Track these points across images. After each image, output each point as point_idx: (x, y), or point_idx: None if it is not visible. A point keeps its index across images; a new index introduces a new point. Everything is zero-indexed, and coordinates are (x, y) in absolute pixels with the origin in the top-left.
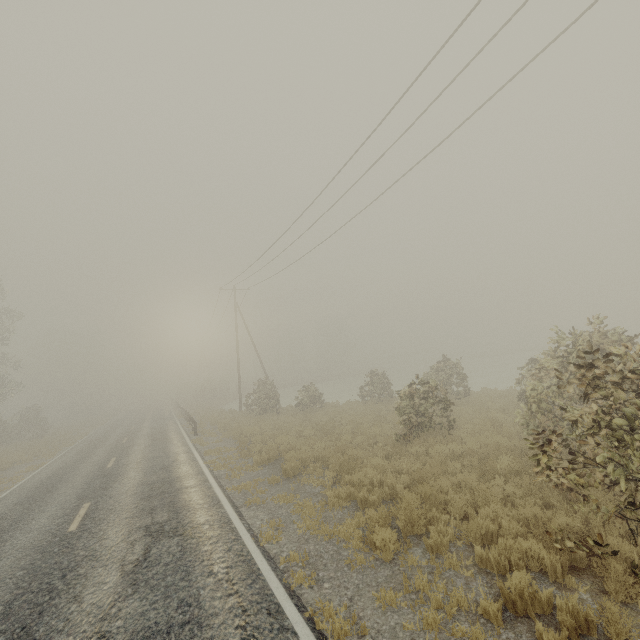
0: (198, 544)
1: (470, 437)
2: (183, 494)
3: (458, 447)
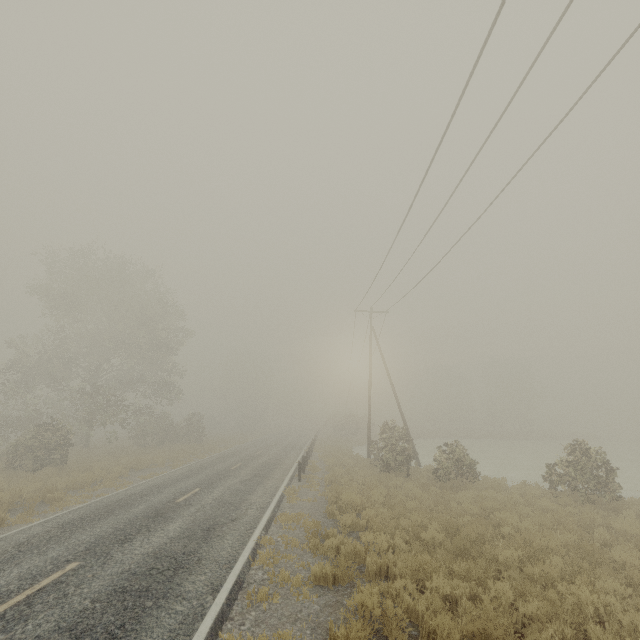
0: None
1: None
2: (155, 612)
3: None
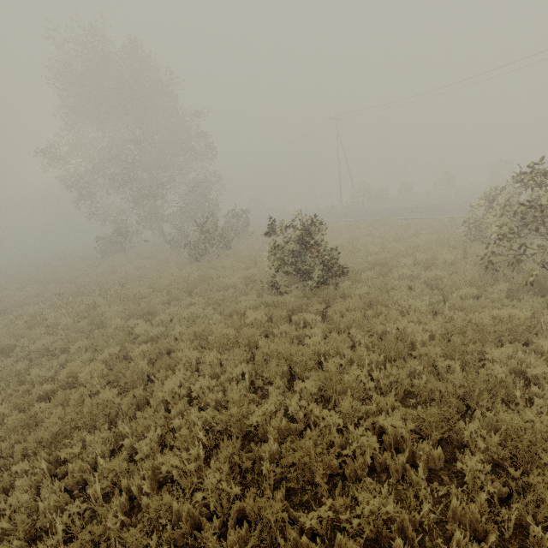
0: None
1: None
2: None
3: None
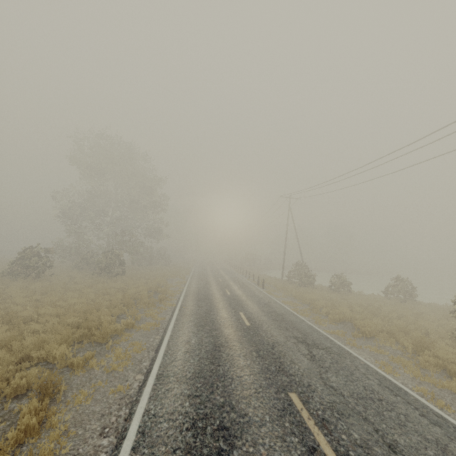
0: (341, 358)
1: None
2: (297, 325)
3: None
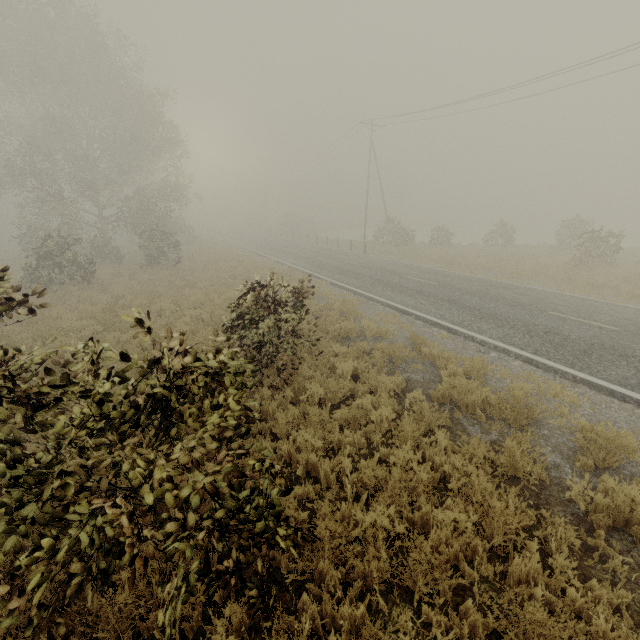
0: (536, 291)
1: (637, 267)
2: (467, 277)
3: (633, 271)
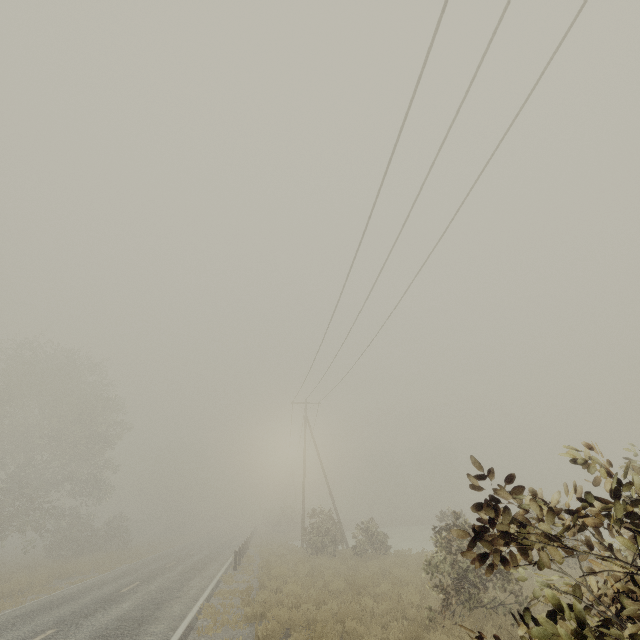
0: None
1: None
2: None
3: None
